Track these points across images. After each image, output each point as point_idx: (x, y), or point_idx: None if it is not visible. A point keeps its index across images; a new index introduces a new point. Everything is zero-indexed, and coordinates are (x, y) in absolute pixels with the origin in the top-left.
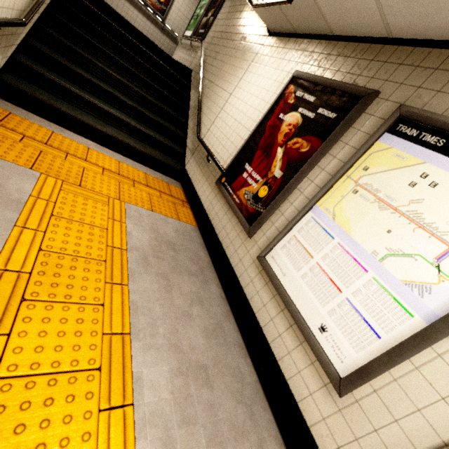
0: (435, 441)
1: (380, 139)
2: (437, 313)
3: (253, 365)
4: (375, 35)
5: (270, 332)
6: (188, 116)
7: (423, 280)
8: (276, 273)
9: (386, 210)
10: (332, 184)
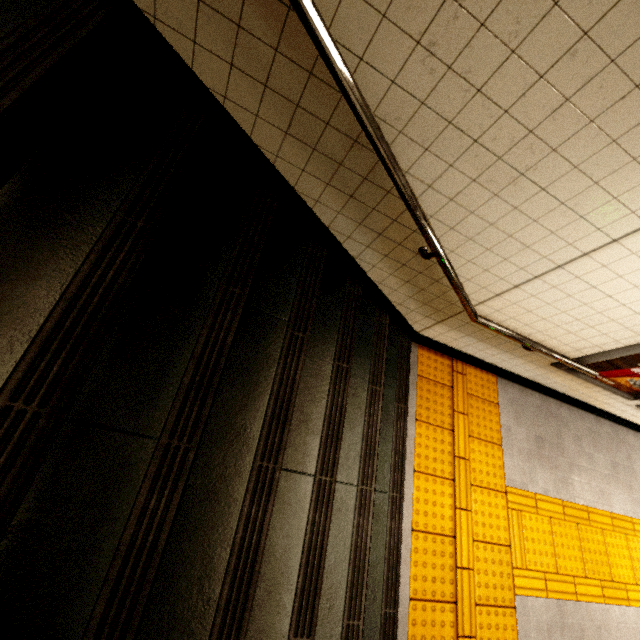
0: None
1: None
2: None
3: (603, 419)
4: None
5: (638, 421)
6: (325, 229)
7: None
8: None
9: None
10: None
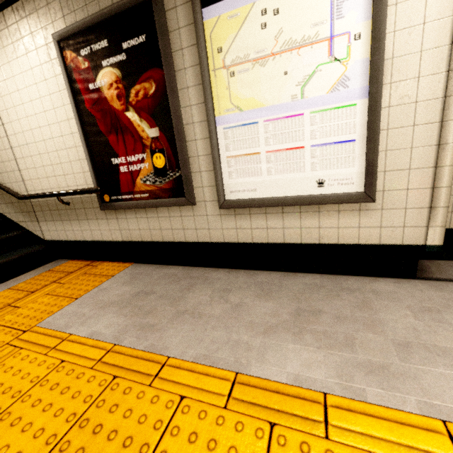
0: (433, 150)
1: (204, 18)
2: (364, 85)
3: (306, 273)
4: None
5: (293, 236)
6: None
7: (337, 77)
8: (248, 197)
9: (267, 62)
10: (210, 88)
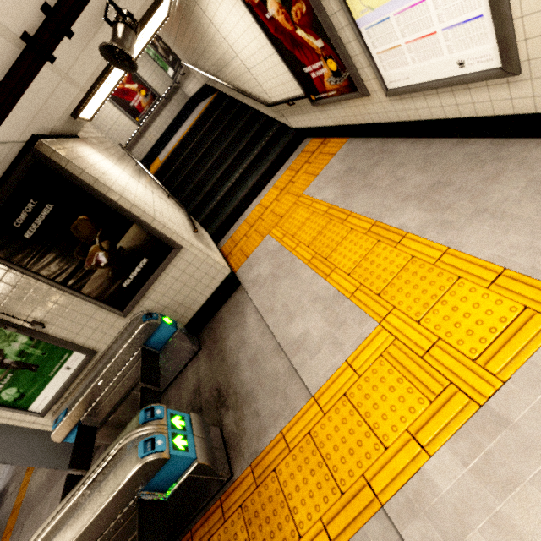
0: None
1: None
2: None
3: (480, 138)
4: None
5: (452, 113)
6: (248, 106)
7: None
8: (404, 85)
9: None
10: None
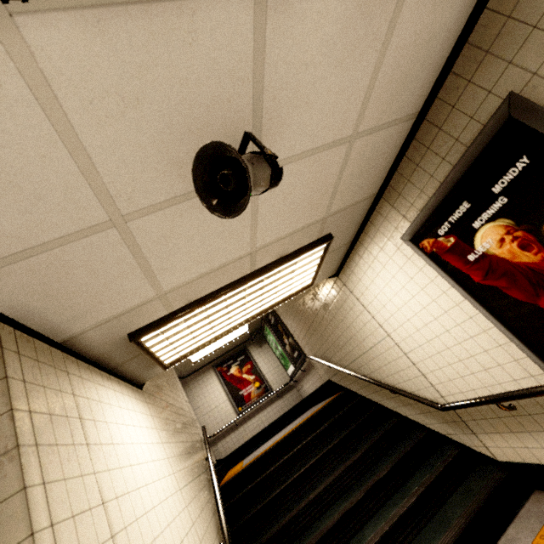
0: None
1: None
2: None
3: None
4: (404, 136)
5: None
6: (390, 410)
7: None
8: None
9: None
10: None
